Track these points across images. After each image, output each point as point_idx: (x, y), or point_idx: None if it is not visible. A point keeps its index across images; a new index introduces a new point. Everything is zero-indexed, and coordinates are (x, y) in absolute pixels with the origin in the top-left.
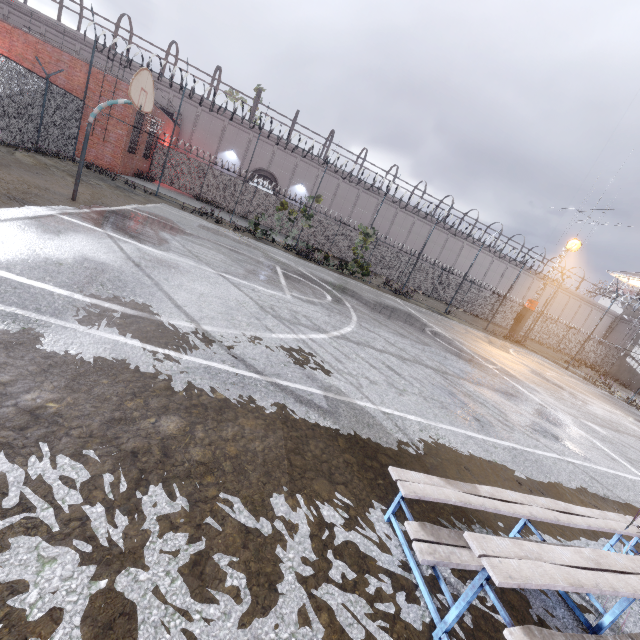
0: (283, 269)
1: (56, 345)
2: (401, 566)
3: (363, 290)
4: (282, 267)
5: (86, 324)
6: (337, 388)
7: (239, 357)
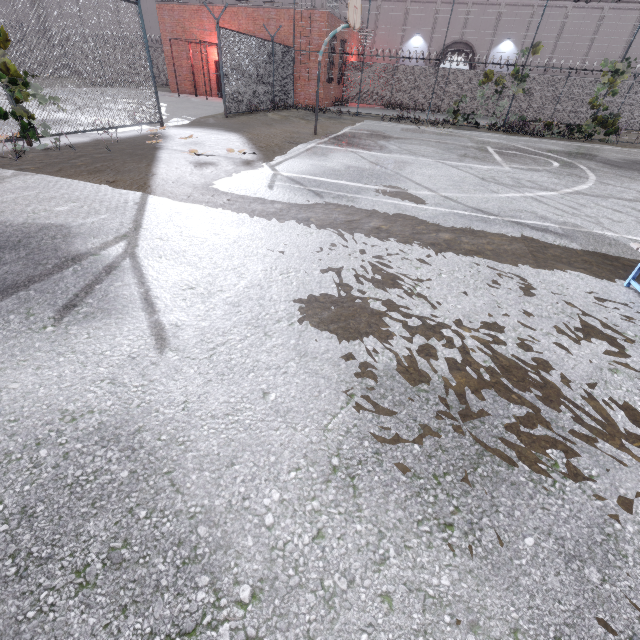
0: (494, 148)
1: (367, 206)
2: (638, 303)
3: (606, 151)
4: (493, 147)
5: (373, 197)
6: (572, 224)
7: (475, 208)
